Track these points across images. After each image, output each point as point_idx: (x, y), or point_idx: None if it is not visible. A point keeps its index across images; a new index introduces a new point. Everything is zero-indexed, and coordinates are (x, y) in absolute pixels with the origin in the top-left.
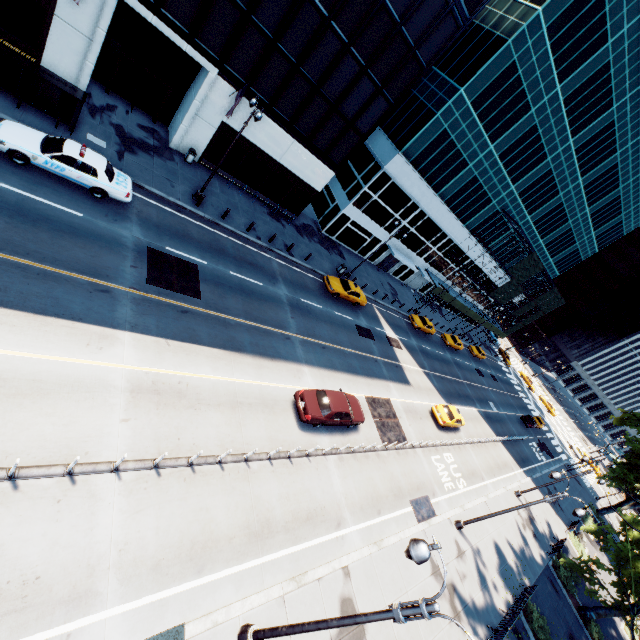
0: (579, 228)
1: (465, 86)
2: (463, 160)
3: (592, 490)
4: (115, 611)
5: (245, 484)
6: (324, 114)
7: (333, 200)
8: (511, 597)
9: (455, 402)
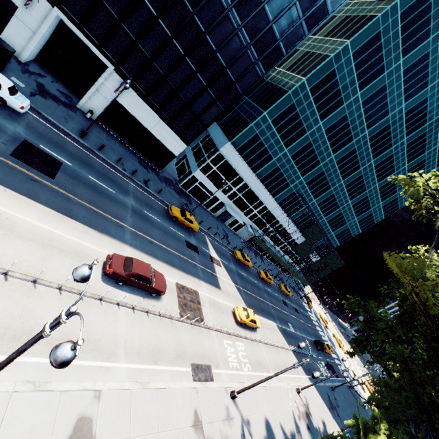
0: (347, 213)
1: (267, 111)
2: (269, 155)
3: (370, 411)
4: None
5: (23, 297)
6: (181, 108)
7: (189, 168)
8: None
9: (258, 313)
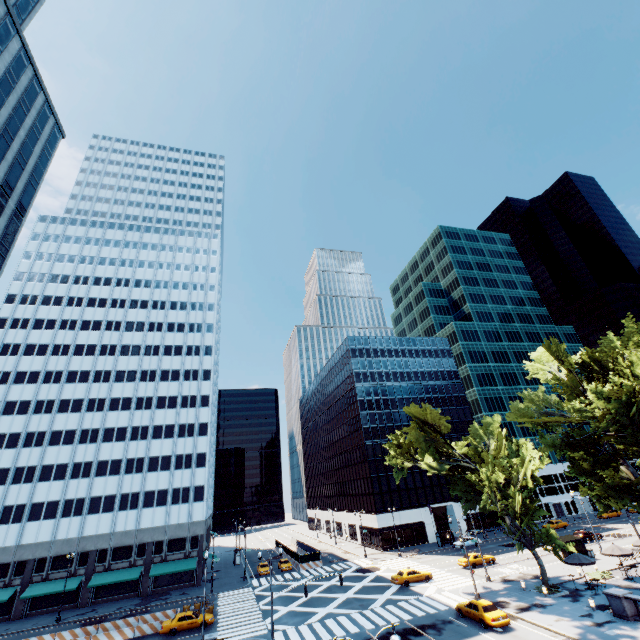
0: None
1: None
2: None
3: None
4: None
5: None
6: None
7: None
8: None
9: None
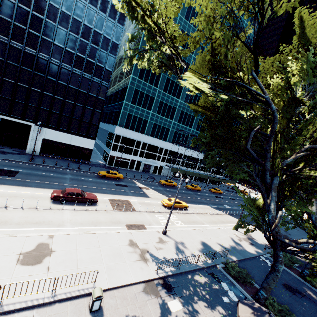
0: None
1: (125, 100)
2: (144, 120)
3: None
4: None
5: (0, 212)
6: (78, 123)
7: (107, 153)
8: (210, 260)
9: (188, 203)
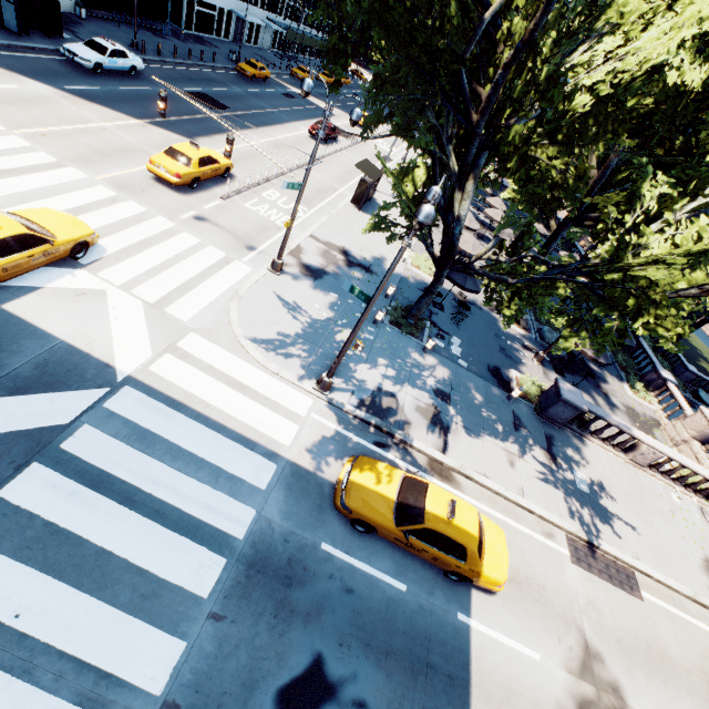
0: None
1: None
2: None
3: None
4: (343, 190)
5: (332, 164)
6: None
7: None
8: None
9: None
